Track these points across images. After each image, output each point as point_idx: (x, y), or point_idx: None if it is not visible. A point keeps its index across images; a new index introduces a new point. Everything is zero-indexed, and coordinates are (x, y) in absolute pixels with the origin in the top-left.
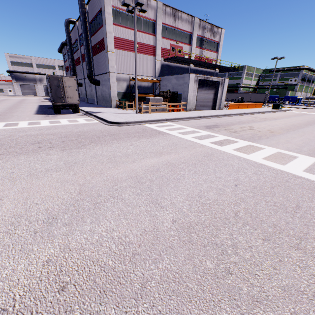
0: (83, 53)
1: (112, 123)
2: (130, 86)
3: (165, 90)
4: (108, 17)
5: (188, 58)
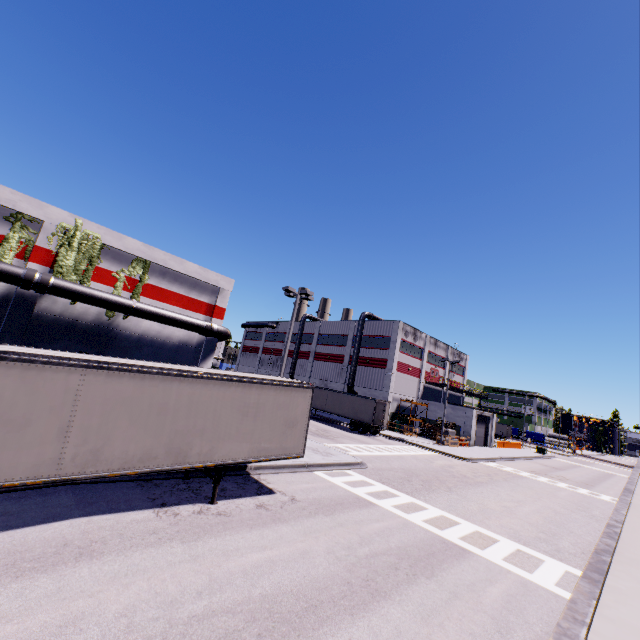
0: (322, 353)
1: (460, 458)
2: (399, 406)
3: (433, 416)
4: (397, 346)
5: (442, 380)
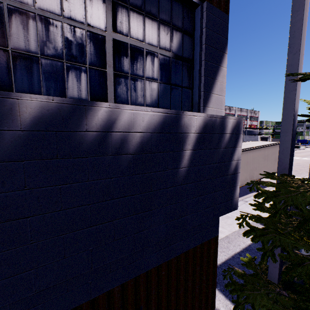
0: None
1: None
2: None
3: None
4: None
5: (245, 126)
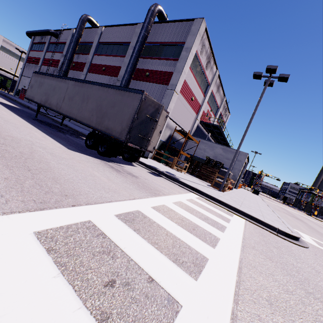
0: (98, 64)
1: (288, 237)
2: (171, 136)
3: (200, 154)
4: (190, 57)
5: None
